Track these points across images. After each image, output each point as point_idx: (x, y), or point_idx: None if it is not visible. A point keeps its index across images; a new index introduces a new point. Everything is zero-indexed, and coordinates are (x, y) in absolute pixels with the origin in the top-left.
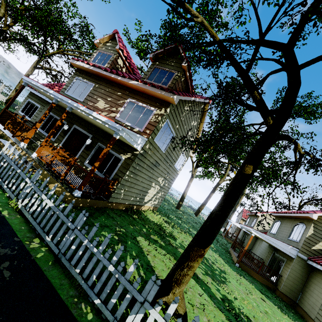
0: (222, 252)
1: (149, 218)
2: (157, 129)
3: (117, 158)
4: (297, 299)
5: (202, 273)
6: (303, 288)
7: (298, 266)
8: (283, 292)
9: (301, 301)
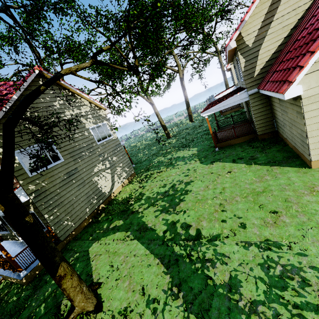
0: (206, 147)
1: (120, 199)
2: (17, 170)
3: (33, 213)
4: (274, 127)
5: (156, 216)
6: (273, 115)
7: (256, 102)
8: (261, 133)
9: (277, 127)
